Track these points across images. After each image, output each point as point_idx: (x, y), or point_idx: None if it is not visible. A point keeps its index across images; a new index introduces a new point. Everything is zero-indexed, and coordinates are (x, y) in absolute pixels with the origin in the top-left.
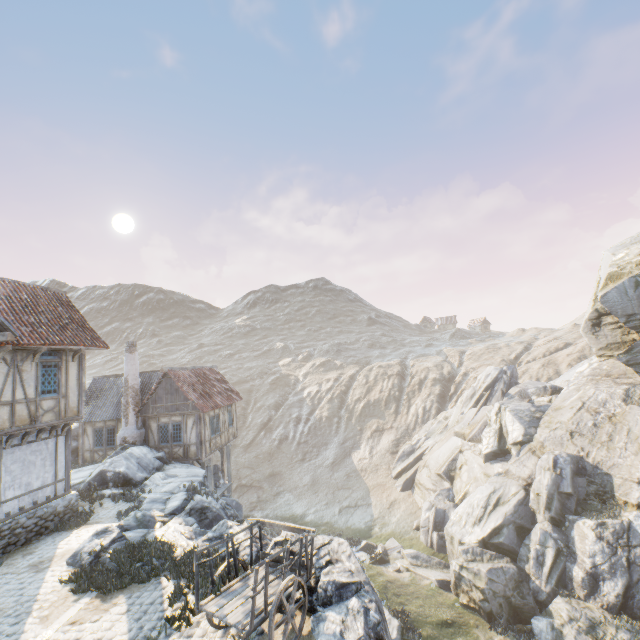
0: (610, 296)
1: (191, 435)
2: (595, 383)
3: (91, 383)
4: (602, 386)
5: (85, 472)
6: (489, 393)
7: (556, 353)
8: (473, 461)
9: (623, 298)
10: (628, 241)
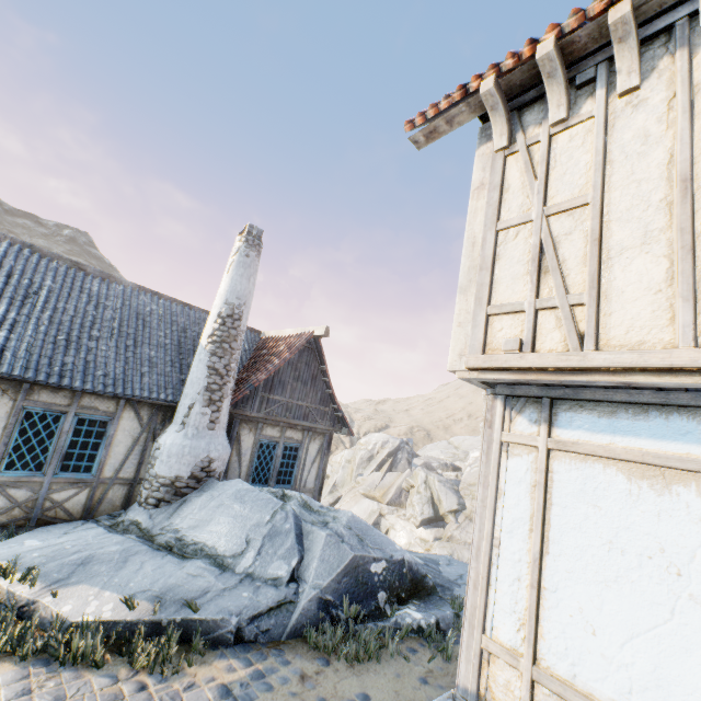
0: None
1: (309, 473)
2: None
3: None
4: None
5: (151, 567)
6: (393, 459)
7: (388, 431)
8: (402, 526)
9: None
10: None
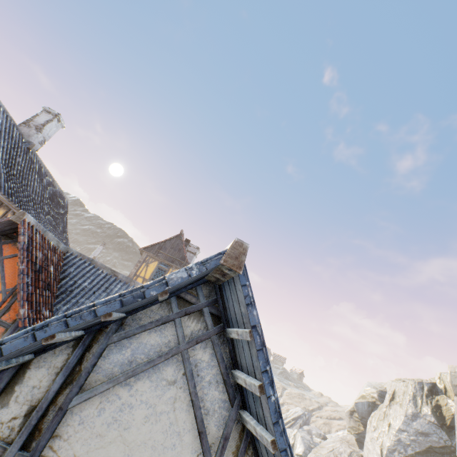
0: (358, 404)
1: None
2: (341, 442)
3: None
4: (343, 445)
5: None
6: (294, 422)
7: (333, 420)
8: None
9: (362, 408)
10: (374, 384)
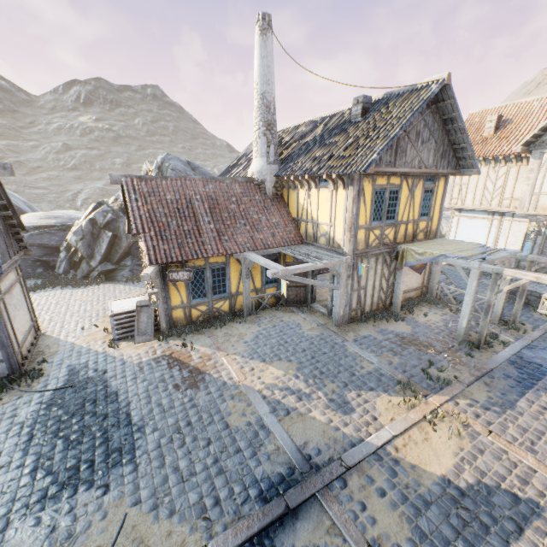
0: None
1: None
2: None
3: None
4: None
5: None
6: None
7: None
8: None
9: None
10: None
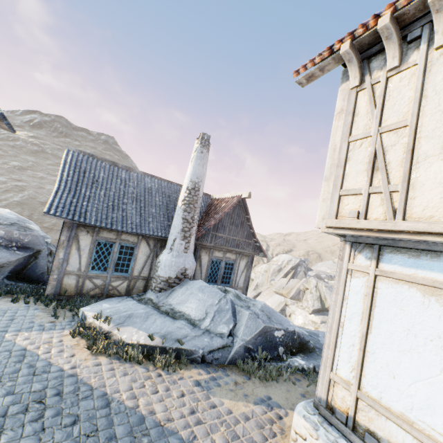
0: None
1: (240, 278)
2: None
3: (66, 155)
4: None
5: (159, 322)
6: (294, 271)
7: (291, 253)
8: (300, 312)
9: None
10: None
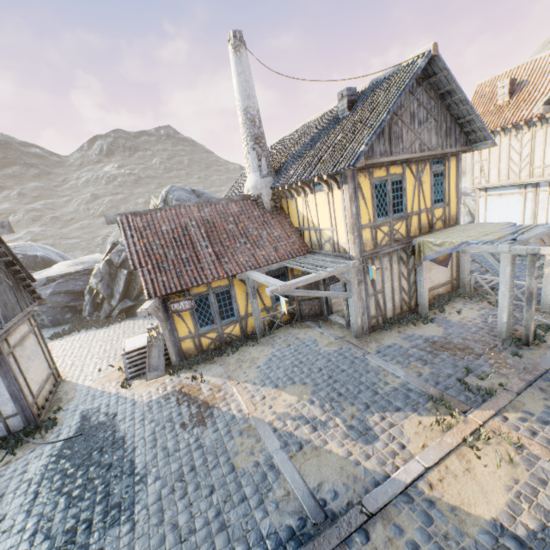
0: None
1: None
2: None
3: None
4: None
5: None
6: None
7: None
8: None
9: None
10: None
